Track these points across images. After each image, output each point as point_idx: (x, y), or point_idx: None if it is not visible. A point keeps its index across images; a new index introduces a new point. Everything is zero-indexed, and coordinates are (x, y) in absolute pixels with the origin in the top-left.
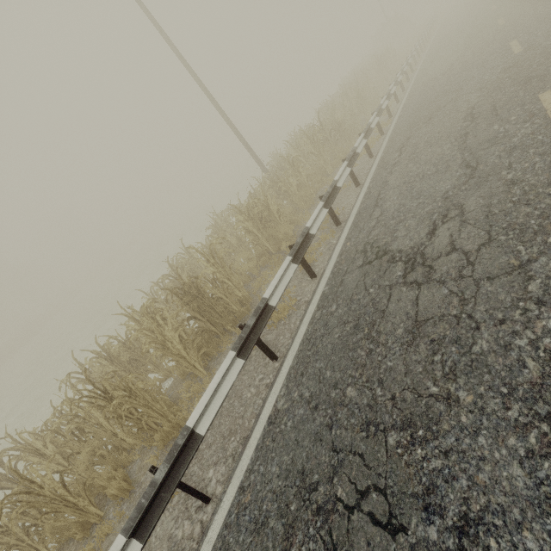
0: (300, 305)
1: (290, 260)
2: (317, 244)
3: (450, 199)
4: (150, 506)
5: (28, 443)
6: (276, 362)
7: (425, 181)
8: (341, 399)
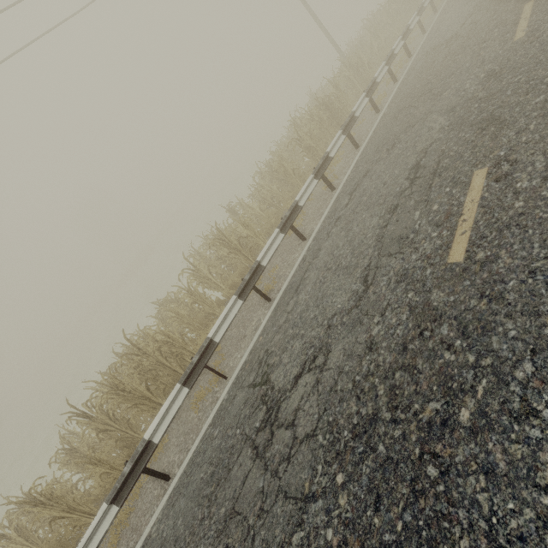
0: (389, 94)
1: (385, 63)
2: (396, 71)
3: (477, 6)
4: (345, 129)
5: (257, 183)
6: (379, 112)
7: (467, 5)
8: (414, 90)
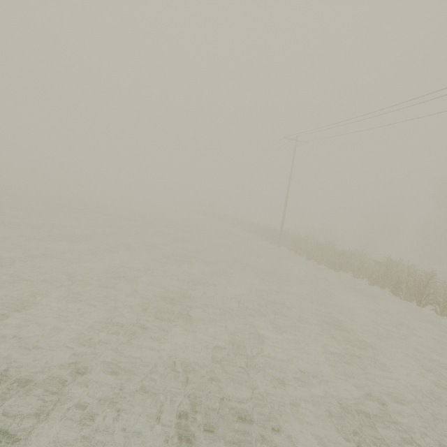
0: None
1: None
2: None
3: None
4: None
5: (429, 280)
6: None
7: None
8: None
